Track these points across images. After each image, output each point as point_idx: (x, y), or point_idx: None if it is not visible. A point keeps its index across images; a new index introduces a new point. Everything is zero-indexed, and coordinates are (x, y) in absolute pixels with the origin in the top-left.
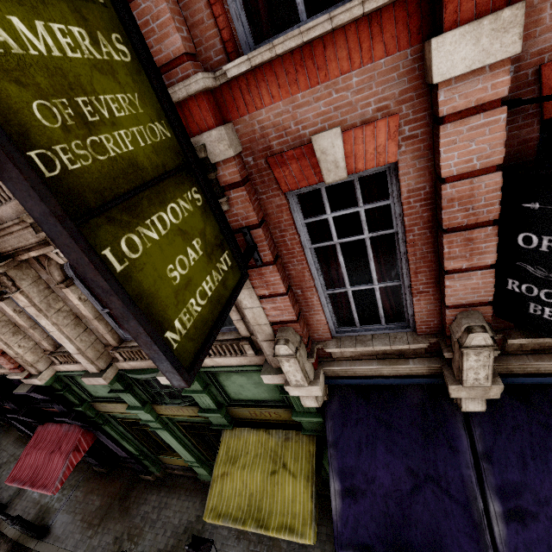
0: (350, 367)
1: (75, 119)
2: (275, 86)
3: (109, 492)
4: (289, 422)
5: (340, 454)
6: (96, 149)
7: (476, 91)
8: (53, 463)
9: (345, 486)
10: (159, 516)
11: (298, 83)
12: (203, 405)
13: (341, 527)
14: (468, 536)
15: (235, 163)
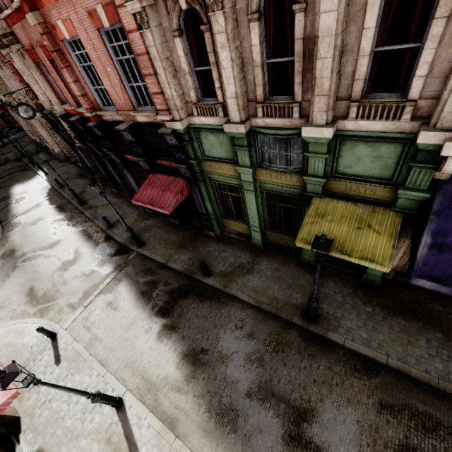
0: None
1: None
2: None
3: (181, 235)
4: (379, 200)
5: (440, 221)
6: None
7: None
8: (166, 197)
9: (435, 242)
10: (220, 255)
11: None
12: (311, 171)
13: (421, 265)
14: None
15: None
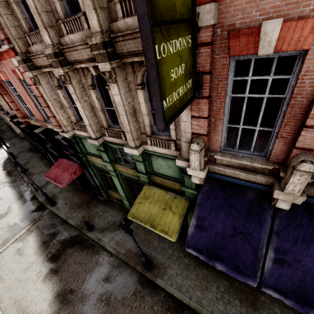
0: (223, 169)
1: None
2: None
3: (82, 198)
4: (178, 190)
5: (200, 210)
6: None
7: None
8: (64, 175)
9: (198, 223)
10: (103, 214)
11: None
12: (139, 170)
13: (190, 239)
14: (251, 261)
15: (211, 29)
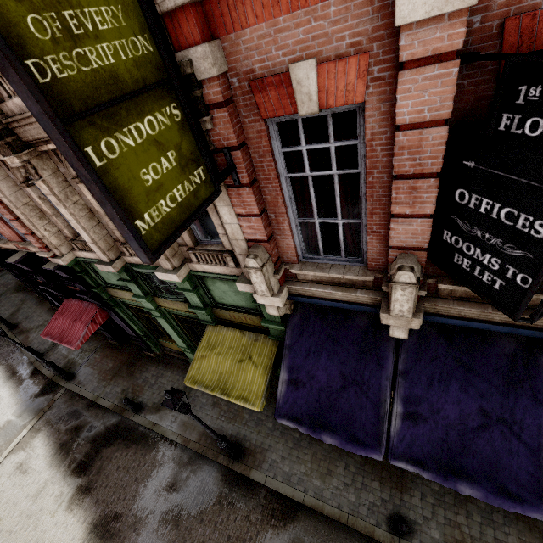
0: (309, 288)
1: (62, 32)
2: (259, 5)
3: (119, 359)
4: (260, 327)
5: (292, 355)
6: (80, 61)
7: (434, 40)
8: (76, 328)
9: (291, 377)
10: (157, 381)
11: (281, 5)
12: (193, 303)
13: (282, 404)
14: (372, 424)
15: (218, 83)
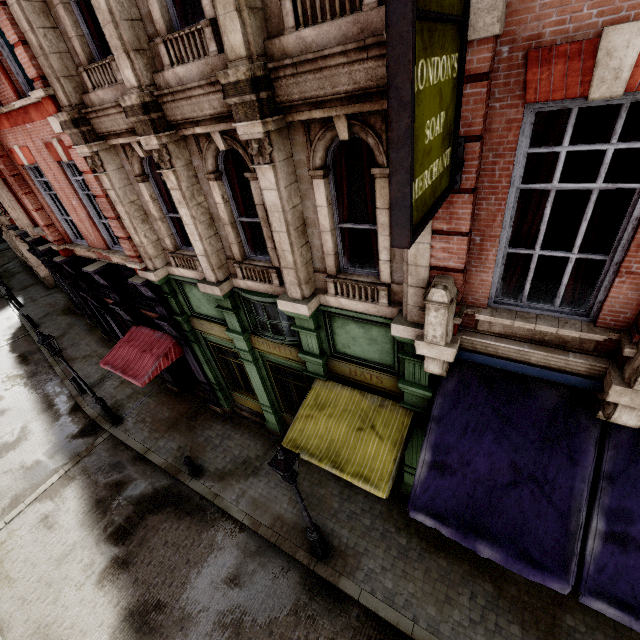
0: (495, 343)
1: None
2: None
3: (178, 409)
4: (388, 391)
5: (440, 431)
6: None
7: None
8: (144, 361)
9: (436, 459)
10: (222, 443)
11: None
12: (306, 347)
13: (420, 492)
14: (555, 540)
15: (492, 46)
